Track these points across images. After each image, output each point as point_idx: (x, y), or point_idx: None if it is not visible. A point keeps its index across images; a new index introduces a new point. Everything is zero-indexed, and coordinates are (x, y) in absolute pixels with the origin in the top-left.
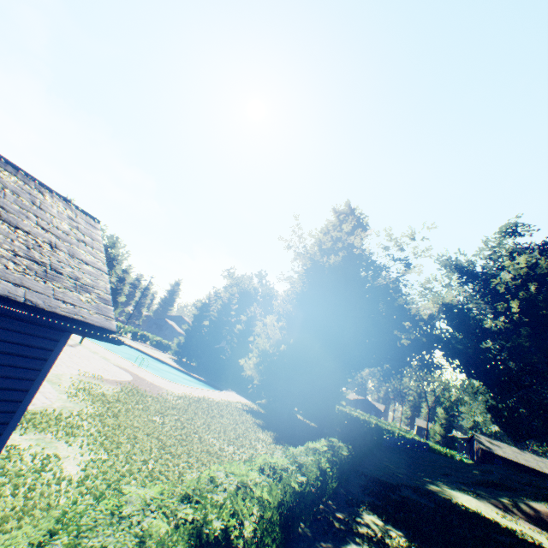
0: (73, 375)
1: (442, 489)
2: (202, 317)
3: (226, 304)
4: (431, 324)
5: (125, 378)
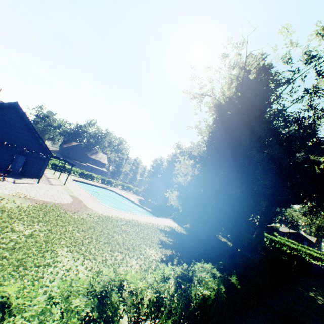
0: (0, 194)
1: None
2: (156, 172)
3: (169, 162)
4: None
5: (60, 201)
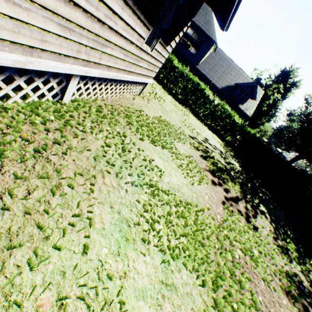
0: None
1: None
2: None
3: None
4: None
5: None
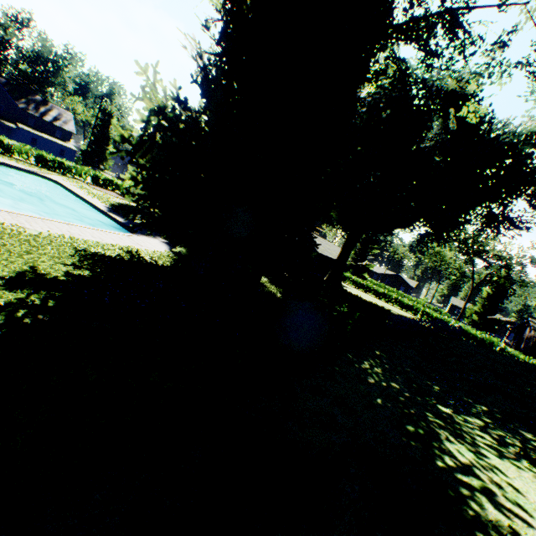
0: None
1: (480, 462)
2: None
3: None
4: (525, 151)
5: None
